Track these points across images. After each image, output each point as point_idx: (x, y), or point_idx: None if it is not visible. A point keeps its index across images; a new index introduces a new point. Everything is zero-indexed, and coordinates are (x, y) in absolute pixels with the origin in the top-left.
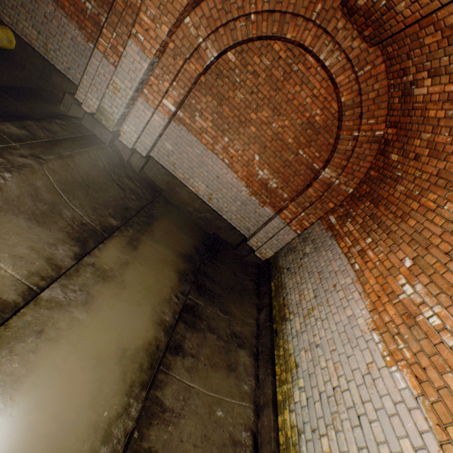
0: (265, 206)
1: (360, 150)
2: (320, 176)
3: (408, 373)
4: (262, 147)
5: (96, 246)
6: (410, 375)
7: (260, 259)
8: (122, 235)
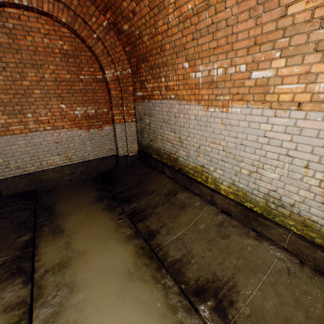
0: (103, 127)
1: (108, 43)
2: (108, 79)
3: (235, 103)
4: (58, 97)
5: (33, 262)
6: (237, 102)
7: (135, 155)
8: (43, 237)
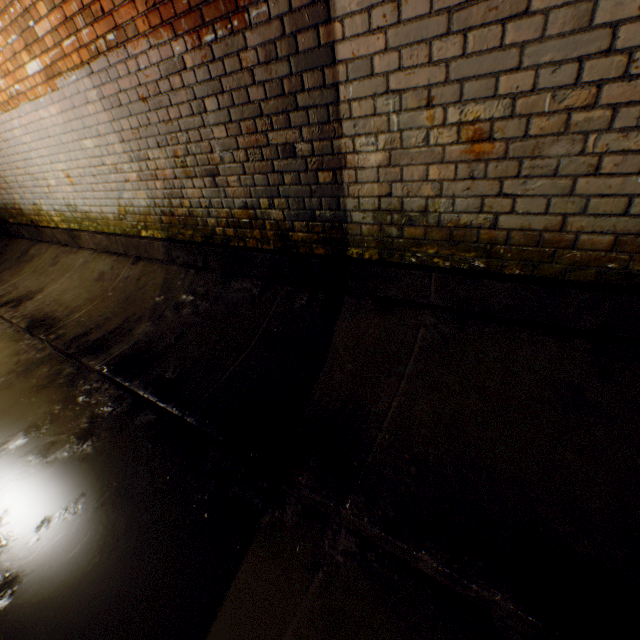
0: None
1: None
2: None
3: None
4: None
5: None
6: None
7: None
8: None
